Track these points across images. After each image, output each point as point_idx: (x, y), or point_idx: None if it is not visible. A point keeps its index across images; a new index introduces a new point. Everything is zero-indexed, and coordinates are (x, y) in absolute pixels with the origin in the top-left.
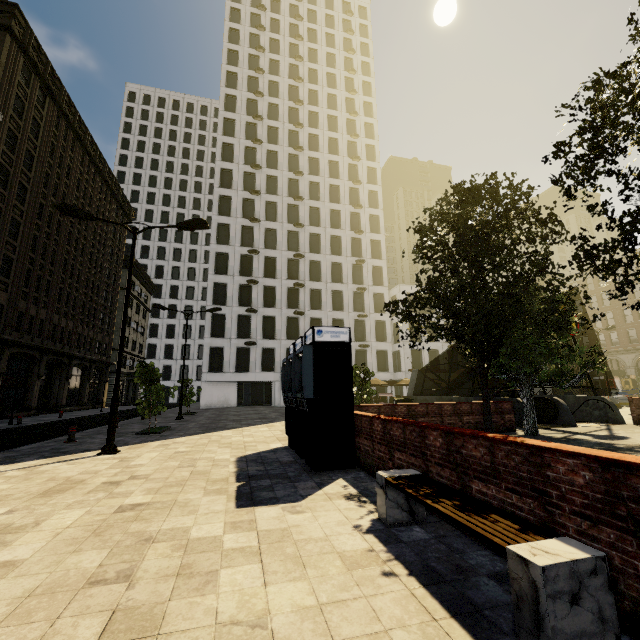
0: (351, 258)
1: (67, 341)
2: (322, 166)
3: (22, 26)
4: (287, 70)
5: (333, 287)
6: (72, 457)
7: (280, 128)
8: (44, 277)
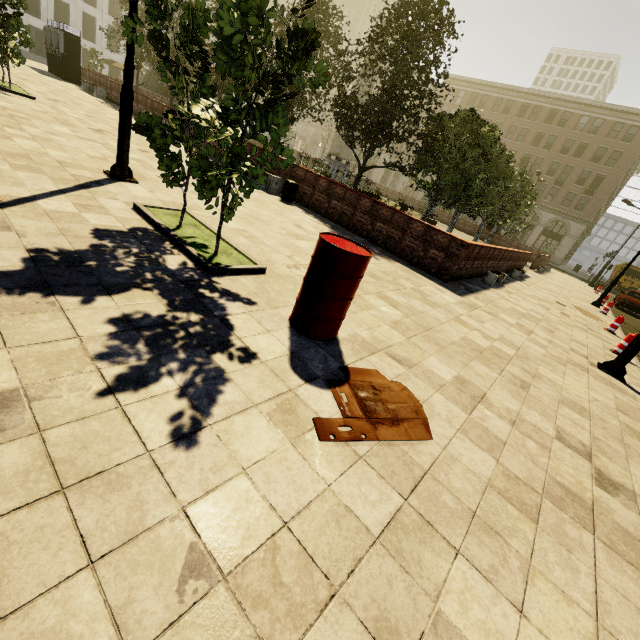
0: None
1: None
2: None
3: None
4: None
5: None
6: None
7: None
8: None
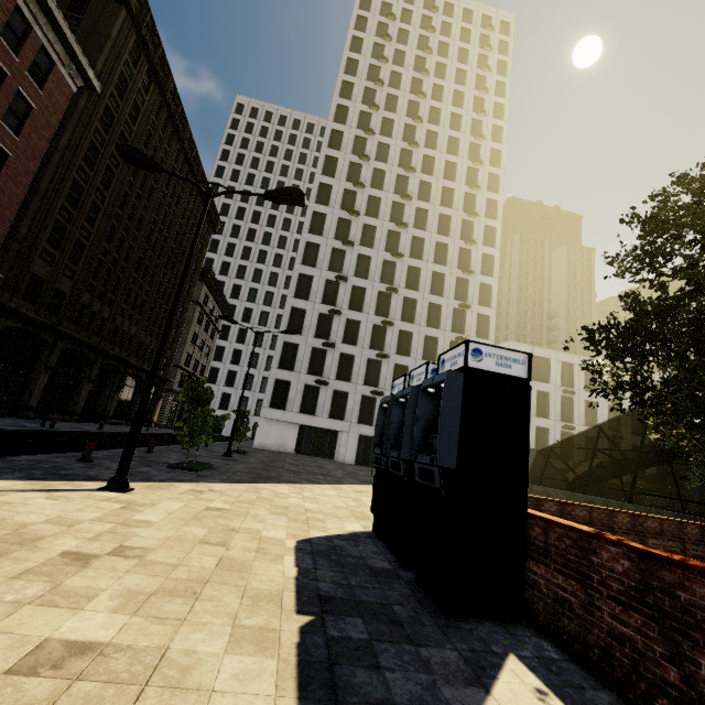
0: (453, 301)
1: (127, 347)
2: (434, 192)
3: (140, 1)
4: (409, 84)
5: (427, 332)
6: (64, 486)
7: (392, 145)
8: (115, 272)
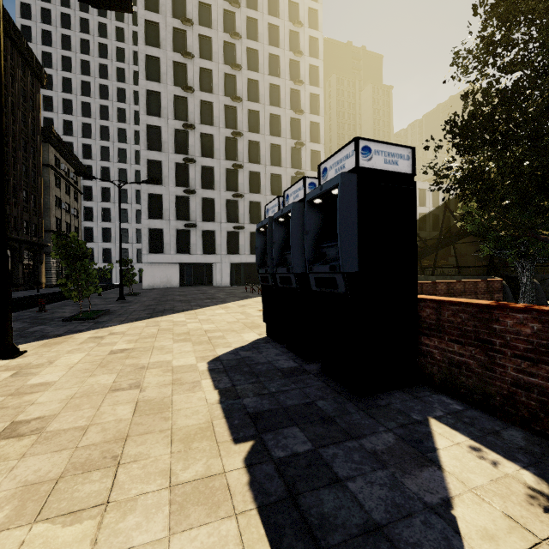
0: (290, 140)
1: None
2: (261, 30)
3: None
4: None
5: (272, 170)
6: None
7: None
8: None
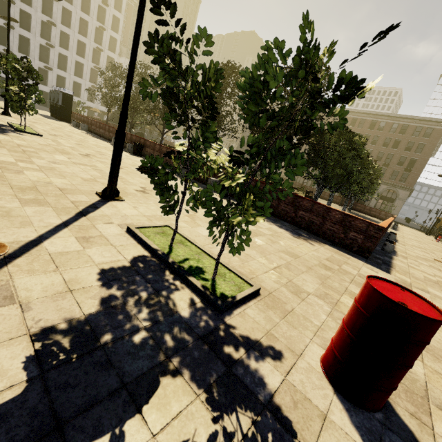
0: (96, 22)
1: None
2: None
3: None
4: None
5: (79, 38)
6: None
7: None
8: None
